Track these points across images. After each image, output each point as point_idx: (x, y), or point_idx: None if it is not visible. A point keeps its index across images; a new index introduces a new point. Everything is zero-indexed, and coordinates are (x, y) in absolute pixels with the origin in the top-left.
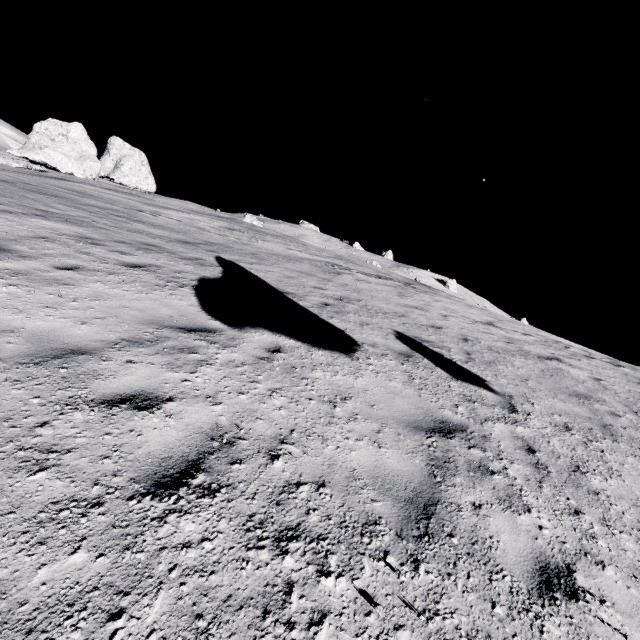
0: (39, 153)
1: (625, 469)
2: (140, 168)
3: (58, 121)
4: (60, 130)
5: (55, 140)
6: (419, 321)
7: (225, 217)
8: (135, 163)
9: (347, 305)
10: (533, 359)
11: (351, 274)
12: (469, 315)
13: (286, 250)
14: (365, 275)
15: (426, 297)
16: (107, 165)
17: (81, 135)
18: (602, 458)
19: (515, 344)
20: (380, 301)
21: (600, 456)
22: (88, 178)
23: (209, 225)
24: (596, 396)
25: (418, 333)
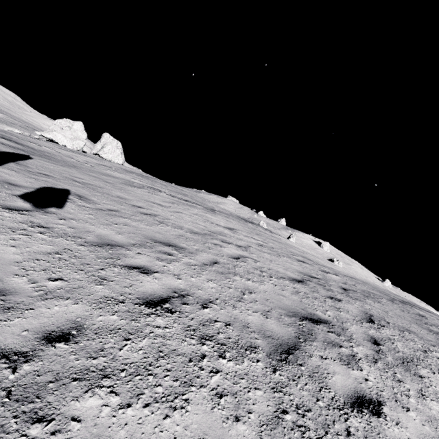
0: (50, 134)
1: (2, 239)
2: (115, 150)
3: (69, 120)
4: (68, 124)
5: (63, 129)
6: (130, 202)
7: (145, 175)
8: (112, 147)
9: (71, 182)
10: (199, 235)
11: (153, 191)
12: (218, 222)
13: (127, 177)
14: (170, 196)
15: (199, 210)
16: (97, 147)
17: (79, 128)
18: (0, 232)
19: (214, 233)
20: (126, 194)
21: (4, 232)
22: (74, 149)
23: (86, 160)
24: (192, 250)
25: (93, 197)
